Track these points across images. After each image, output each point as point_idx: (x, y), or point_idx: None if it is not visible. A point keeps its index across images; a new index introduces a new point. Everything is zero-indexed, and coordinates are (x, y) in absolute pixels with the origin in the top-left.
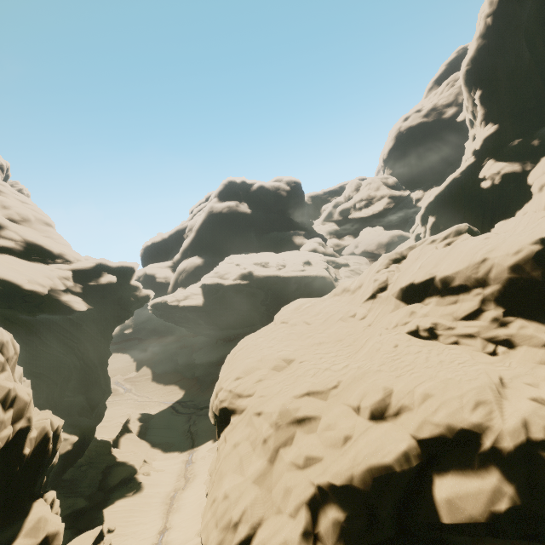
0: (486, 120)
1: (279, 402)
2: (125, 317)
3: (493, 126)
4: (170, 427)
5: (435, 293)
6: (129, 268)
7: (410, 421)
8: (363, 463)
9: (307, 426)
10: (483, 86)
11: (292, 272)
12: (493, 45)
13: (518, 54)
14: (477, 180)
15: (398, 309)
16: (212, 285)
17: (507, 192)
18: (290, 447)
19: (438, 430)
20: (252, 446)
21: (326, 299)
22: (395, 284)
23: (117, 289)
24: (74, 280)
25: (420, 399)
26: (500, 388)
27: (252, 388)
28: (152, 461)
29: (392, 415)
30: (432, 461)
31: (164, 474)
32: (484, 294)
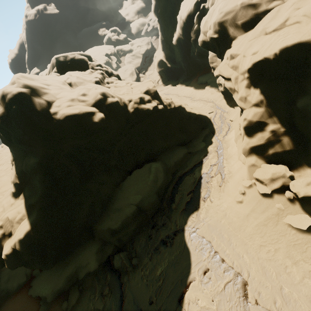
0: None
1: None
2: None
3: None
4: None
5: None
6: None
7: None
8: None
9: None
10: None
11: None
12: None
13: None
14: None
15: None
16: None
17: None
18: None
19: None
20: None
21: None
22: None
23: None
24: None
25: None
26: None
27: None
28: None
29: None
30: None
31: None
32: None
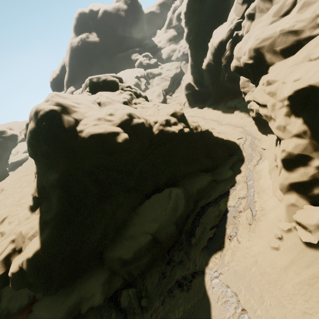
0: None
1: None
2: (0, 151)
3: None
4: None
5: None
6: None
7: None
8: None
9: None
10: None
11: None
12: None
13: None
14: None
15: None
16: None
17: None
18: None
19: None
20: None
21: None
22: None
23: None
24: None
25: None
26: None
27: None
28: None
29: None
30: None
31: None
32: None
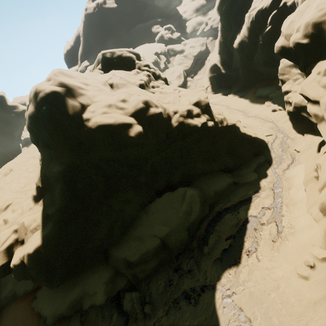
0: None
1: None
2: (12, 126)
3: None
4: None
5: None
6: None
7: None
8: None
9: None
10: None
11: None
12: None
13: None
14: None
15: None
16: None
17: None
18: None
19: None
20: None
21: None
22: None
23: None
24: None
25: None
26: (1, 212)
27: None
28: None
29: None
30: None
31: None
32: None
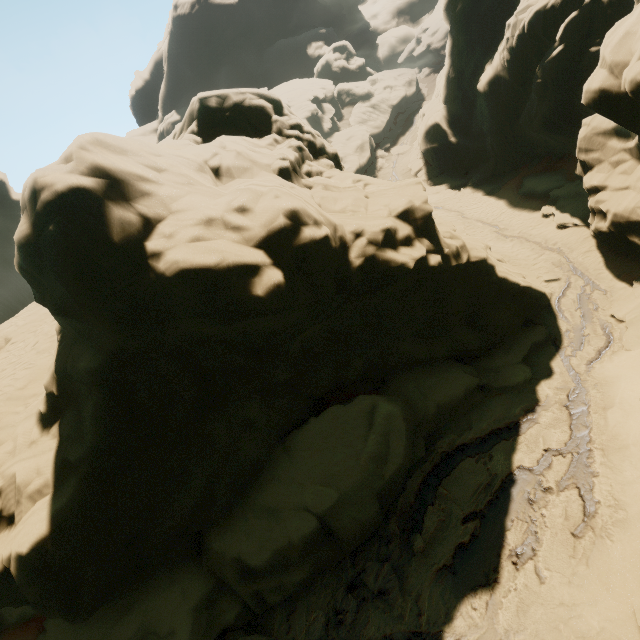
0: None
1: None
2: None
3: None
4: None
5: None
6: None
7: None
8: None
9: None
10: None
11: None
12: None
13: None
14: None
15: None
16: None
17: None
18: None
19: None
20: None
21: None
22: None
23: None
24: None
25: None
26: None
27: None
28: None
29: None
30: None
31: None
32: None
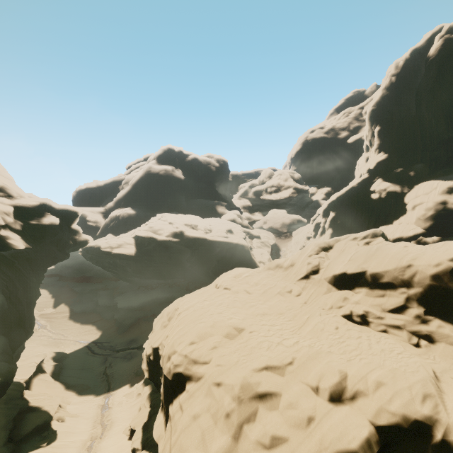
0: (380, 149)
1: (240, 374)
2: (61, 259)
3: (384, 154)
4: (85, 367)
5: (365, 285)
6: (73, 212)
7: (366, 406)
8: (330, 448)
9: (269, 402)
10: (382, 124)
11: (217, 237)
12: (393, 97)
13: (408, 108)
14: (368, 191)
15: (331, 292)
16: (146, 238)
17: (388, 205)
18: (254, 424)
19: (395, 419)
20: (213, 419)
21: (261, 271)
22: (327, 270)
23: (59, 231)
24: (14, 216)
25: (373, 386)
26: (437, 382)
27: (208, 355)
28: (66, 404)
29: (348, 398)
30: (387, 447)
31: (79, 420)
32: (408, 293)
